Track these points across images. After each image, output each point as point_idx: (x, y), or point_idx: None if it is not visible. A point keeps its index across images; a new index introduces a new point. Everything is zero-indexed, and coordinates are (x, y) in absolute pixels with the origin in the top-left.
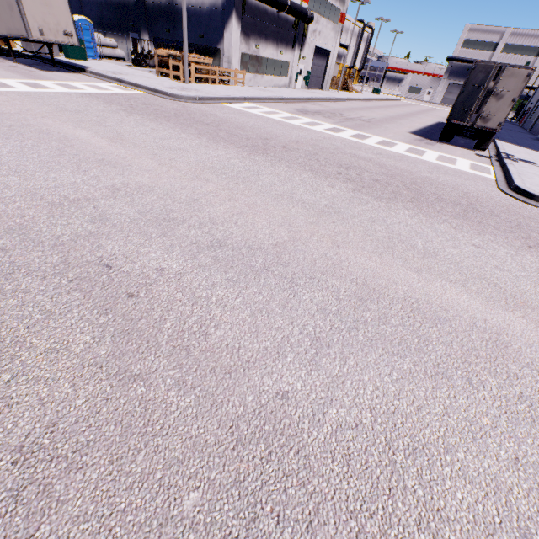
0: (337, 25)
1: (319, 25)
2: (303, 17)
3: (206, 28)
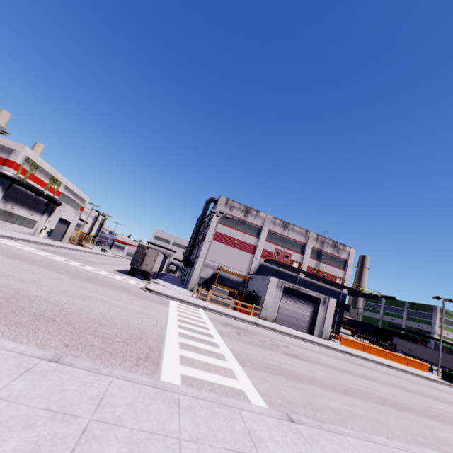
0: (78, 211)
1: (65, 208)
2: (54, 202)
3: None
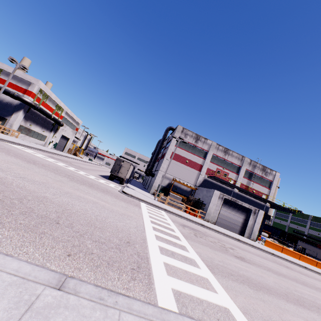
0: (74, 131)
1: (66, 128)
2: (59, 123)
3: (1, 108)
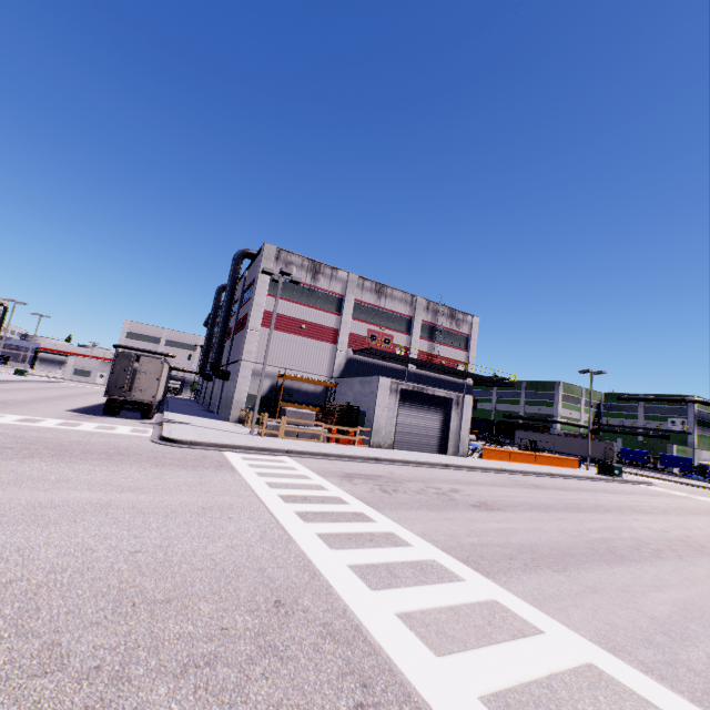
0: None
1: None
2: None
3: None
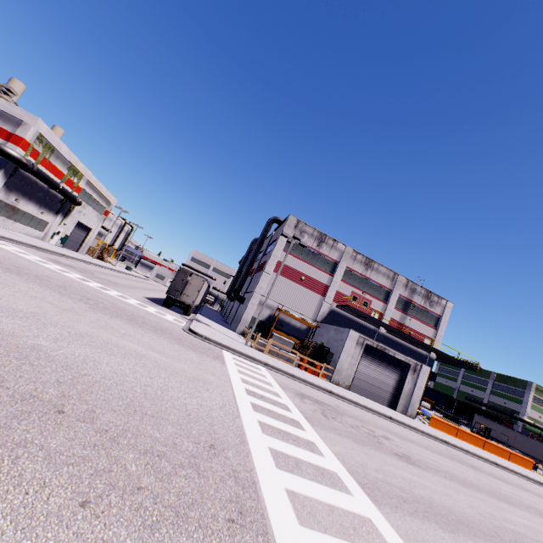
0: (101, 215)
1: (86, 210)
2: (72, 200)
3: None
